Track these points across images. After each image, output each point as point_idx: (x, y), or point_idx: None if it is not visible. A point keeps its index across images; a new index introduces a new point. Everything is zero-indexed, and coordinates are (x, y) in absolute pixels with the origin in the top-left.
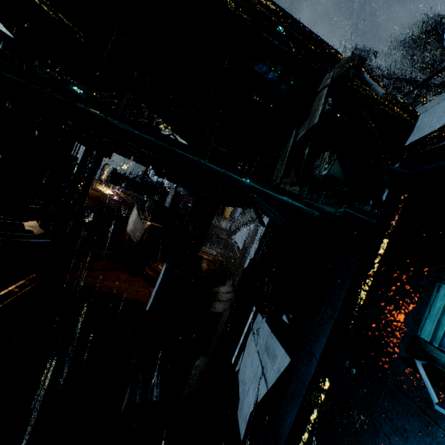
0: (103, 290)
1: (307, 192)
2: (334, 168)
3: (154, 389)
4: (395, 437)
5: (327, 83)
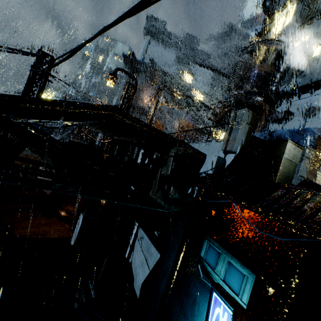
0: (33, 237)
1: (167, 207)
2: (176, 195)
3: (91, 291)
4: (194, 287)
5: (173, 155)
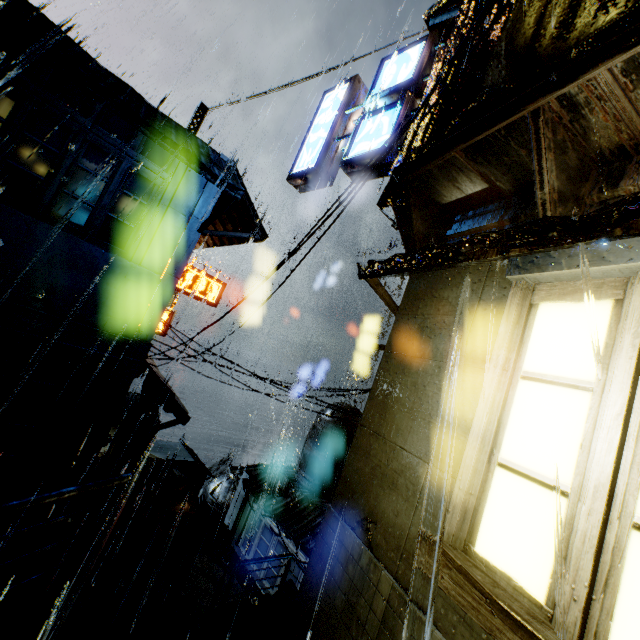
0: None
1: None
2: None
3: None
4: None
5: None
